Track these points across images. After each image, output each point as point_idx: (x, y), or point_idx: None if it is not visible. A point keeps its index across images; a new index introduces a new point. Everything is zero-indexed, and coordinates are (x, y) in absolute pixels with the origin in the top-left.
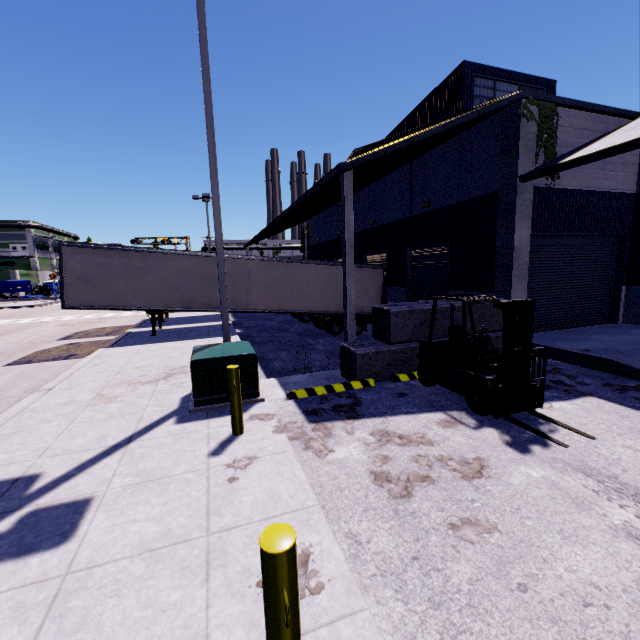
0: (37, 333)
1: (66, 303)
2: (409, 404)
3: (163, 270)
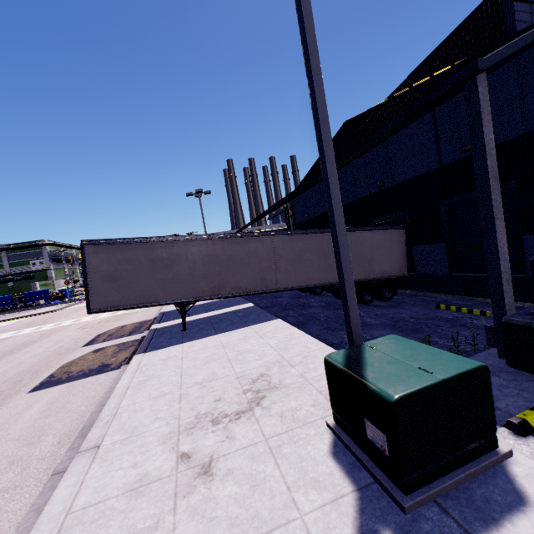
0: (60, 340)
1: (92, 307)
2: None
3: (189, 258)
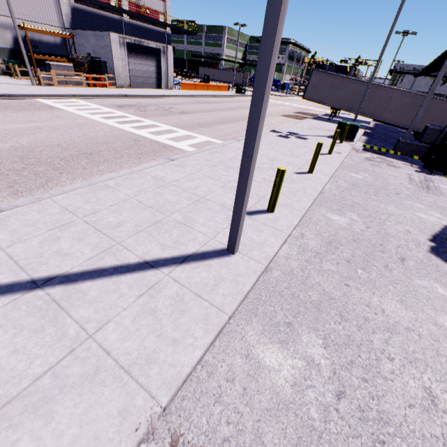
0: (285, 108)
1: (304, 97)
2: (402, 160)
3: (347, 88)
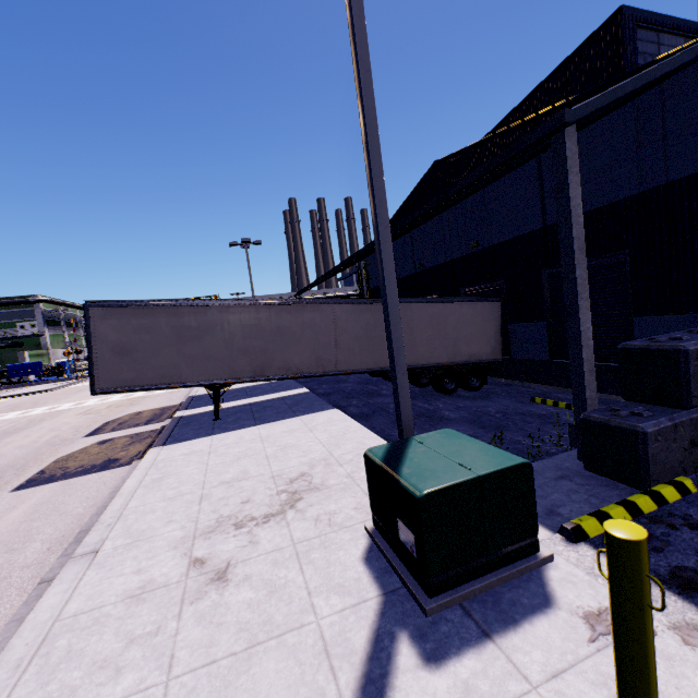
0: (55, 428)
1: (97, 386)
2: None
3: (225, 328)
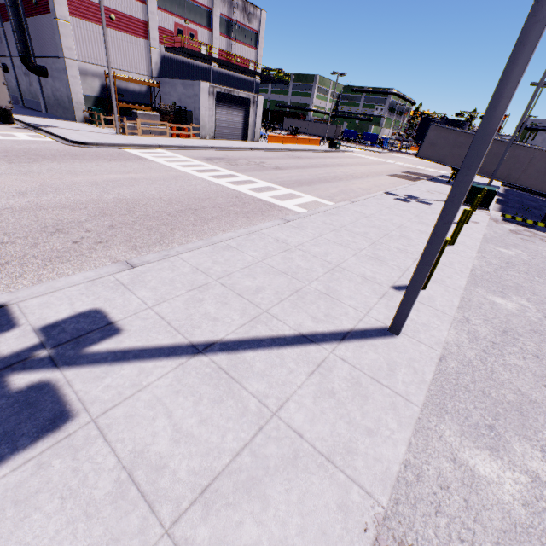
0: (390, 167)
1: (418, 154)
2: None
3: None
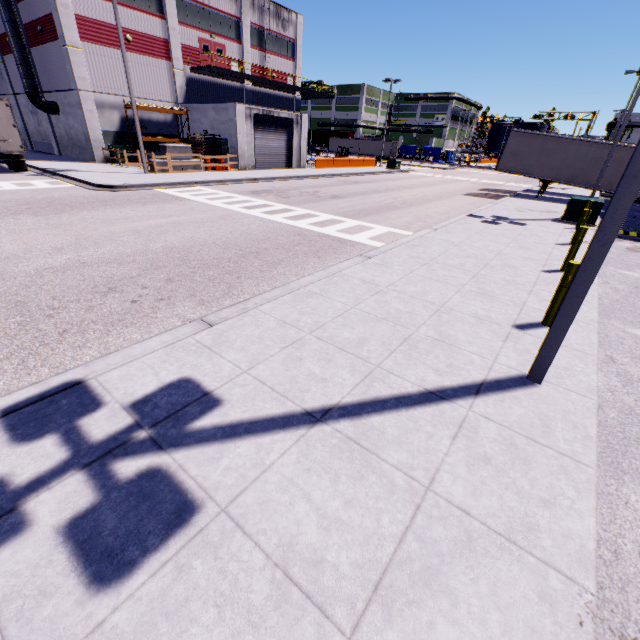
0: (463, 185)
1: (497, 167)
2: None
3: (565, 152)
